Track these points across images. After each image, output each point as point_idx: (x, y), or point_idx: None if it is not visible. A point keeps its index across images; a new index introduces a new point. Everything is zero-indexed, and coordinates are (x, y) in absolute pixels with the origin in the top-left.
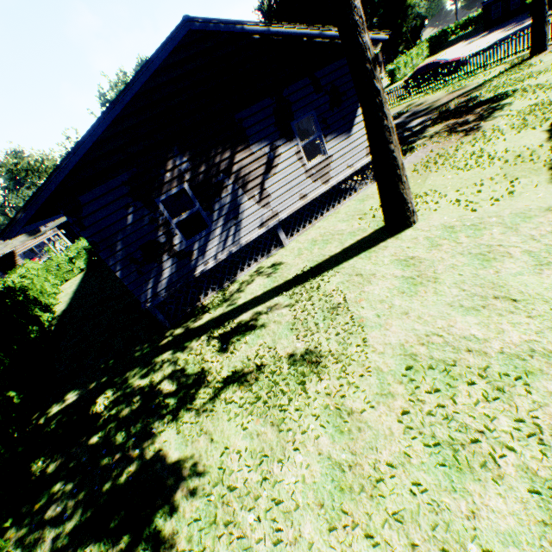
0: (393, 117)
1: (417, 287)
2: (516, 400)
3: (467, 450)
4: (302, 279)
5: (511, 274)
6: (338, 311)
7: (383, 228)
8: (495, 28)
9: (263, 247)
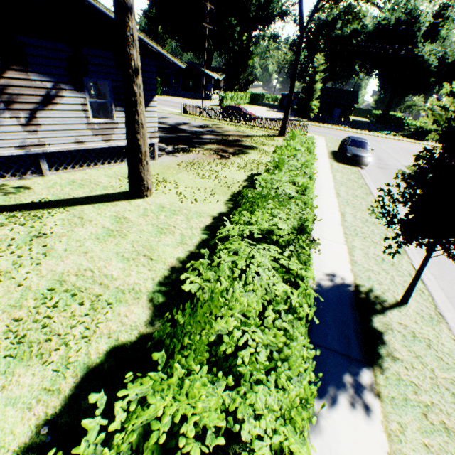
0: (202, 126)
1: (110, 237)
2: (98, 316)
3: (39, 346)
4: (33, 207)
5: (164, 244)
6: (39, 240)
7: (128, 192)
8: (282, 111)
9: (25, 169)
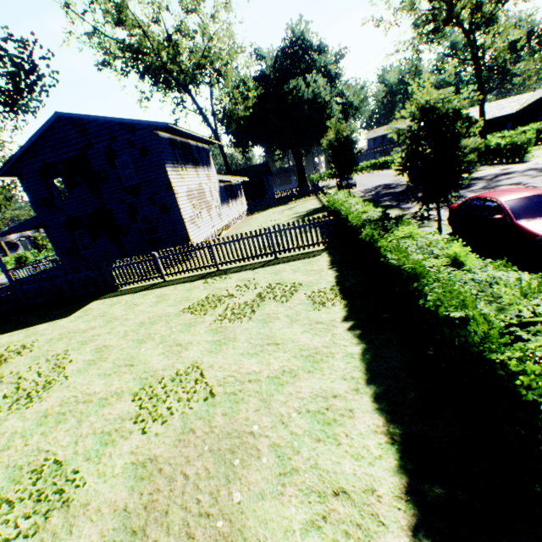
0: None
1: None
2: None
3: None
4: None
5: None
6: None
7: None
8: None
9: None
